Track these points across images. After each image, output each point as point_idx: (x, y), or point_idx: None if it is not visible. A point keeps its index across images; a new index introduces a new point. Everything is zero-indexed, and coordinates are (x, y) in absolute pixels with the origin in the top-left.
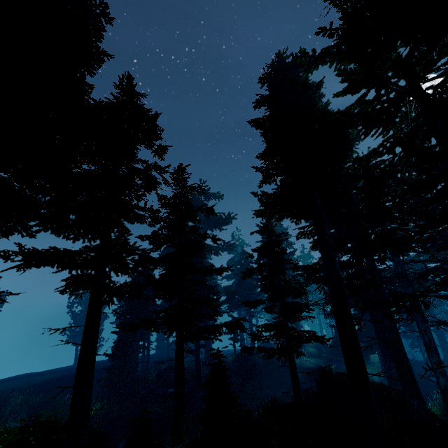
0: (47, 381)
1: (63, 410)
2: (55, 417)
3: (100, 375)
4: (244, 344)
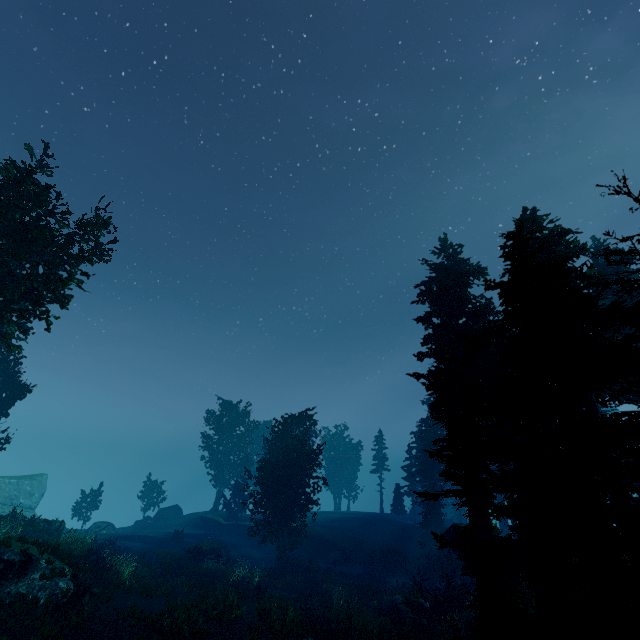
0: (343, 519)
1: (384, 543)
2: (385, 546)
3: (389, 522)
4: None
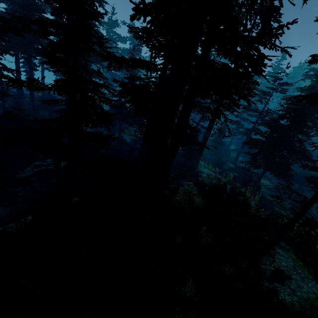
0: None
1: None
2: None
3: None
4: (22, 92)
